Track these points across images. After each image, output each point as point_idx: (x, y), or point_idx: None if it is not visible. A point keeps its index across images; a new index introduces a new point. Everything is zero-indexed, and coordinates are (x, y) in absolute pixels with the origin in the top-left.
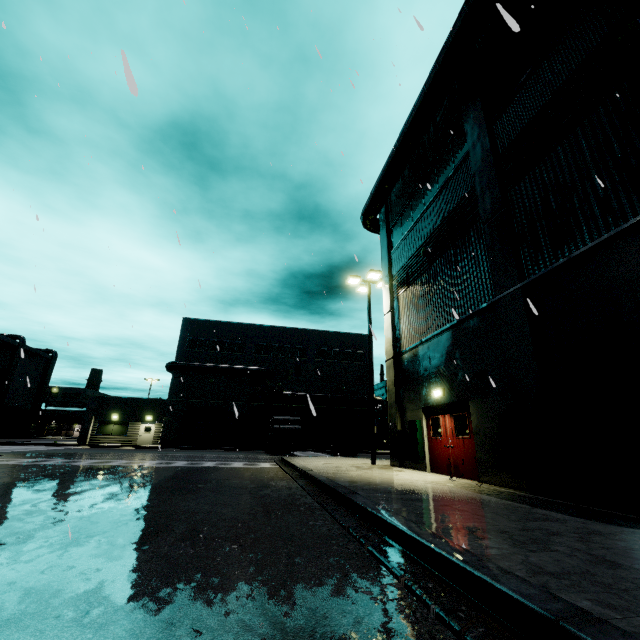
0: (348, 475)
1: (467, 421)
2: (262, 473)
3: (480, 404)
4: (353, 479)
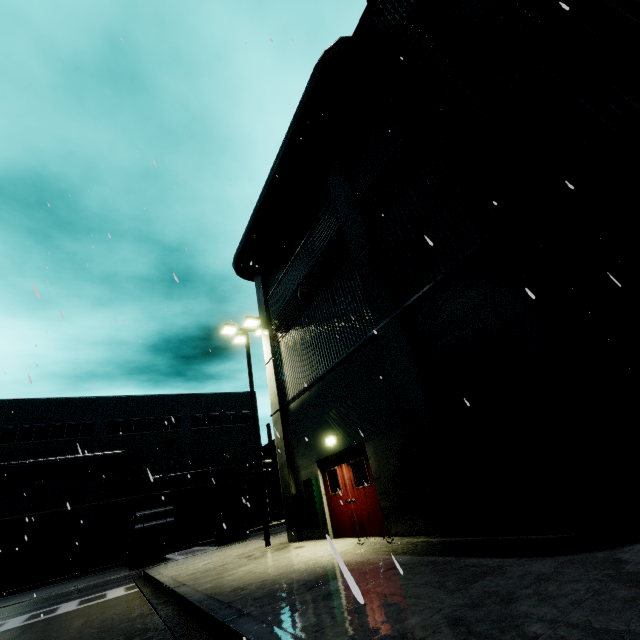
0: (235, 577)
1: (365, 466)
2: (105, 612)
3: (376, 444)
4: (241, 582)
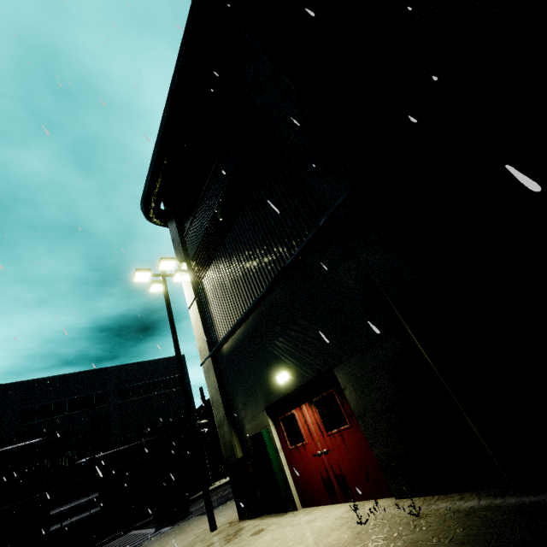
0: None
1: (338, 402)
2: None
3: (353, 366)
4: None
